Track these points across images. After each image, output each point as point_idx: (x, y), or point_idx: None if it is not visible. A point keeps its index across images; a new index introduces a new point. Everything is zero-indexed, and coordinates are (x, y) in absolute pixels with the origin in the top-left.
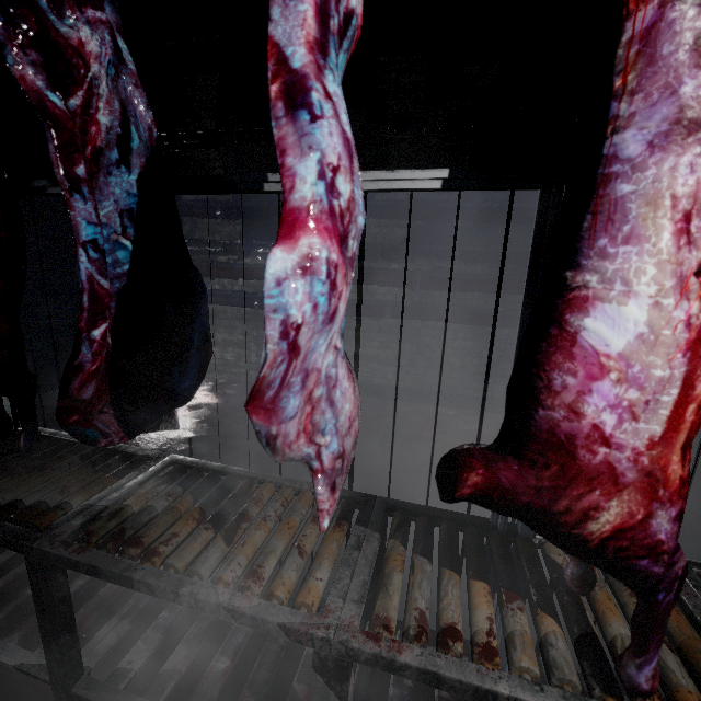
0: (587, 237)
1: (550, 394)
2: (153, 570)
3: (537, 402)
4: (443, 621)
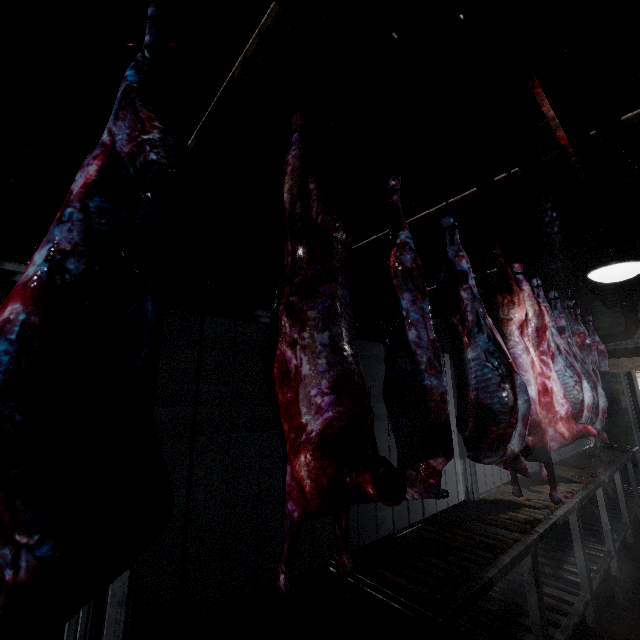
0: None
1: None
2: (481, 573)
3: None
4: (523, 521)
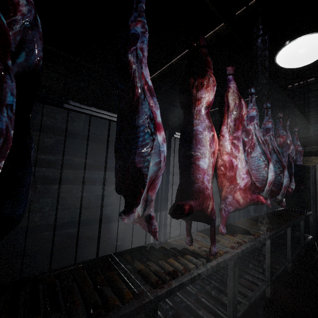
0: (193, 144)
1: (194, 179)
2: None
3: (192, 182)
4: (171, 271)
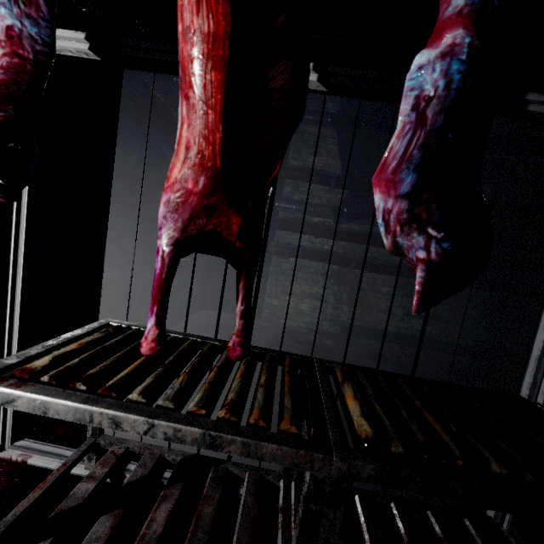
0: None
1: None
2: None
3: None
4: None
